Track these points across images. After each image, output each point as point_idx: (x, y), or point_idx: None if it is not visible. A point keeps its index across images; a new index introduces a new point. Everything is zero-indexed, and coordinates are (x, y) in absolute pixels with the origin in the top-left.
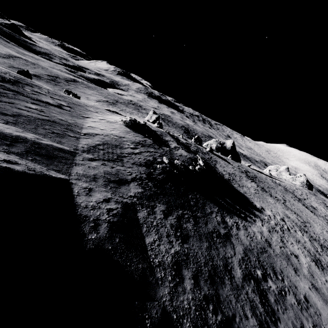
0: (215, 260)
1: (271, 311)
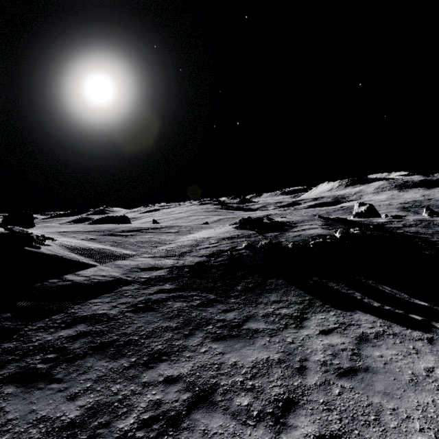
0: (152, 340)
1: None
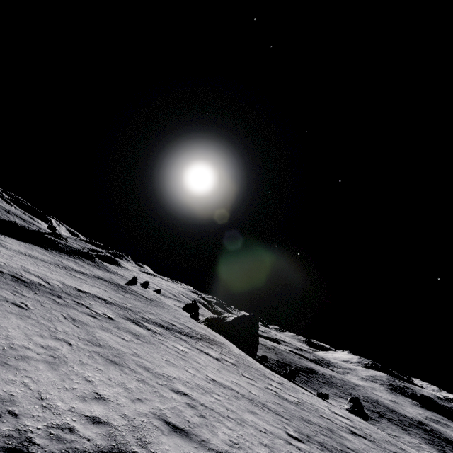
0: None
1: None
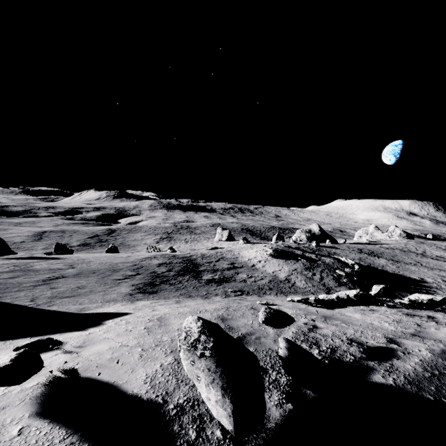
0: None
1: None
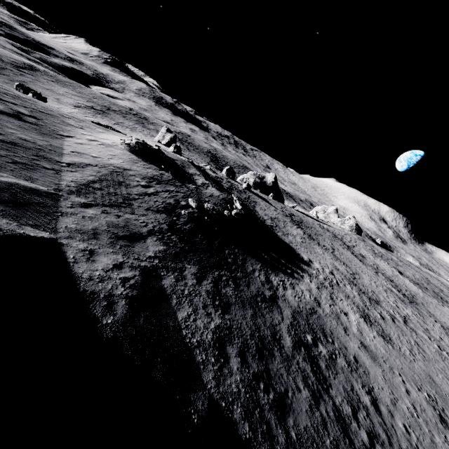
0: (262, 330)
1: (323, 379)
